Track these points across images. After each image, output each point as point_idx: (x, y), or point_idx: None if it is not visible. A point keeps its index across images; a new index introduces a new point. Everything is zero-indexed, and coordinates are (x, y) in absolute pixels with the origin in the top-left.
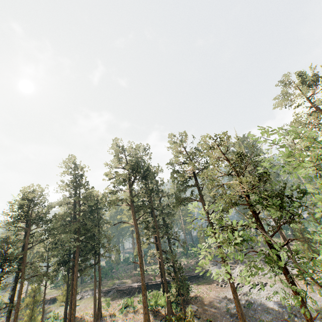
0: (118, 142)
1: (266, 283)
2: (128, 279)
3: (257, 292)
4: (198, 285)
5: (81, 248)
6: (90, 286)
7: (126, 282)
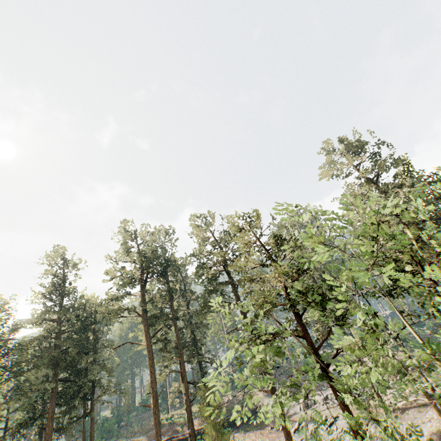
0: (126, 225)
1: (336, 416)
2: (142, 435)
3: (325, 431)
4: (246, 432)
5: (63, 391)
6: None
7: (139, 440)
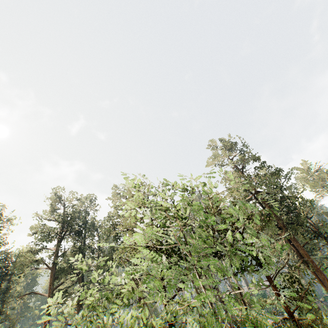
0: (59, 191)
1: None
2: None
3: None
4: None
5: None
6: None
7: None
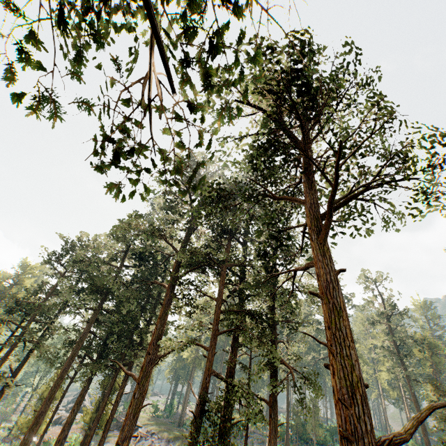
0: (200, 158)
1: None
2: None
3: None
4: None
5: None
6: (173, 432)
7: None
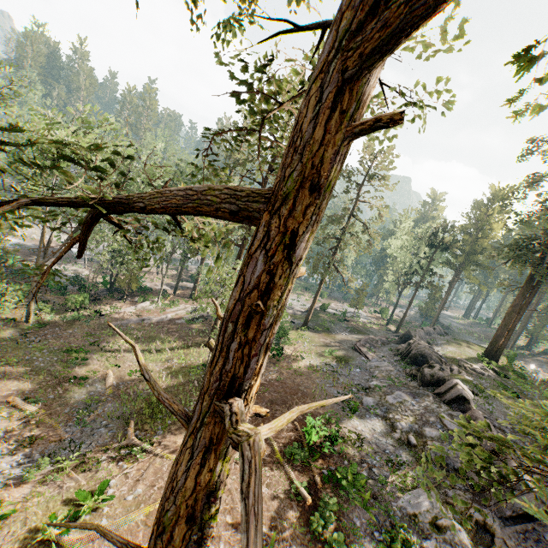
0: None
1: None
2: None
3: None
4: None
5: None
6: None
7: None
